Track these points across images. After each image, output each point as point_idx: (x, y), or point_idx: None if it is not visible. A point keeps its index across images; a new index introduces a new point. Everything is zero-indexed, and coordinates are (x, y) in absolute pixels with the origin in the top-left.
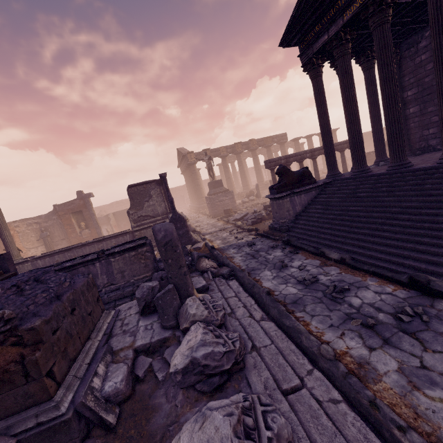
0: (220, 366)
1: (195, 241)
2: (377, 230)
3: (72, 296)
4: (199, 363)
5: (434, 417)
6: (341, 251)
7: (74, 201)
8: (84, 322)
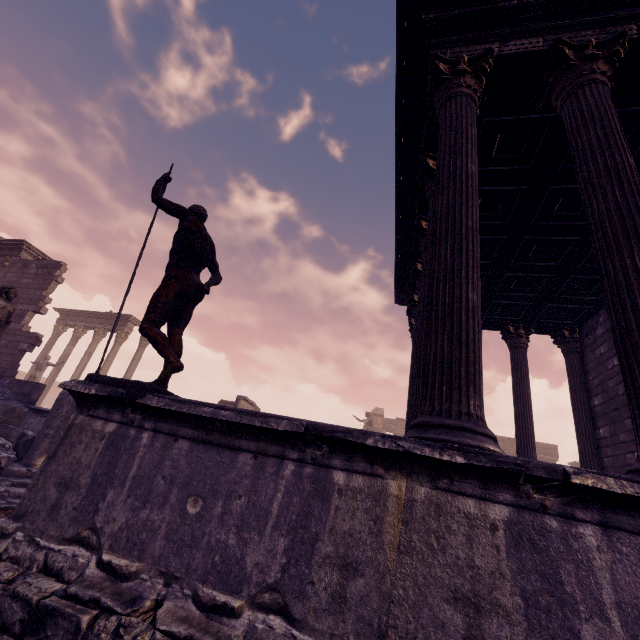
0: None
1: None
2: None
3: None
4: None
5: None
6: None
7: None
8: None
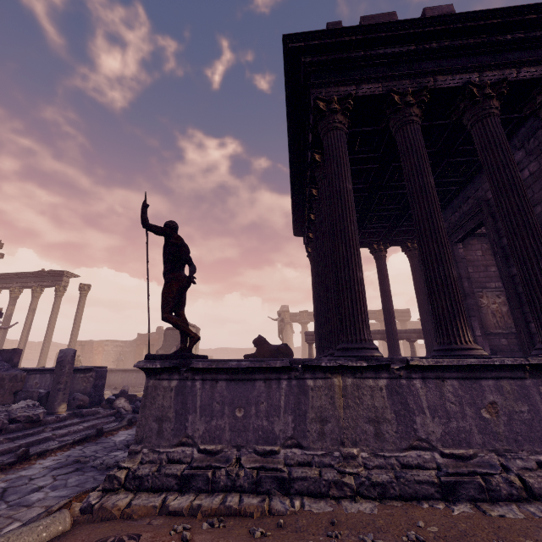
0: None
1: None
2: None
3: None
4: None
5: None
6: None
7: (152, 333)
8: None
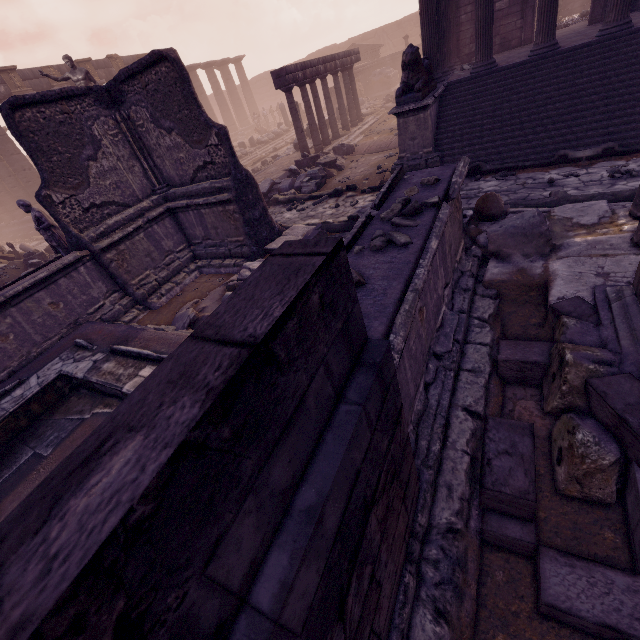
0: None
1: (279, 230)
2: (607, 112)
3: None
4: None
5: None
6: (585, 147)
7: None
8: None
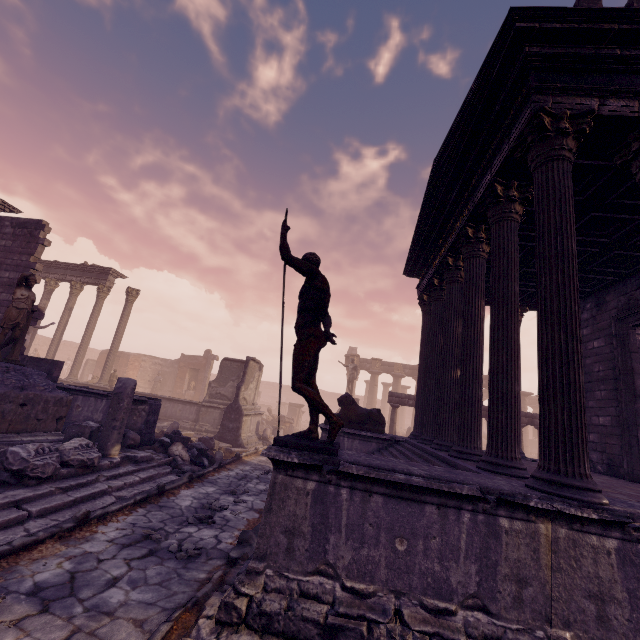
0: (13, 465)
1: (240, 445)
2: None
3: (33, 396)
4: (6, 454)
5: (38, 565)
6: None
7: (199, 357)
8: (25, 420)
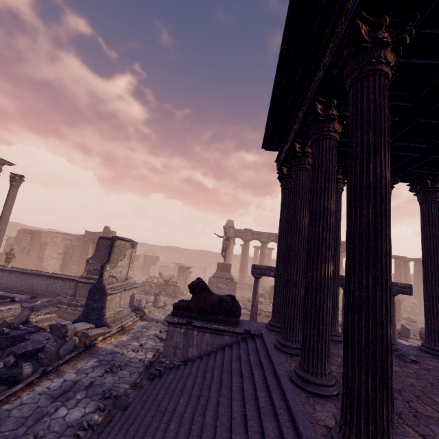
0: None
1: (104, 324)
2: None
3: None
4: None
5: None
6: None
7: (99, 233)
8: None
